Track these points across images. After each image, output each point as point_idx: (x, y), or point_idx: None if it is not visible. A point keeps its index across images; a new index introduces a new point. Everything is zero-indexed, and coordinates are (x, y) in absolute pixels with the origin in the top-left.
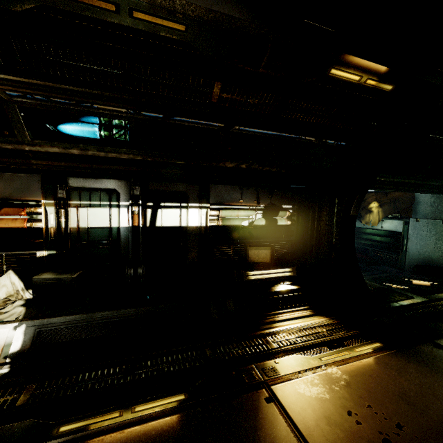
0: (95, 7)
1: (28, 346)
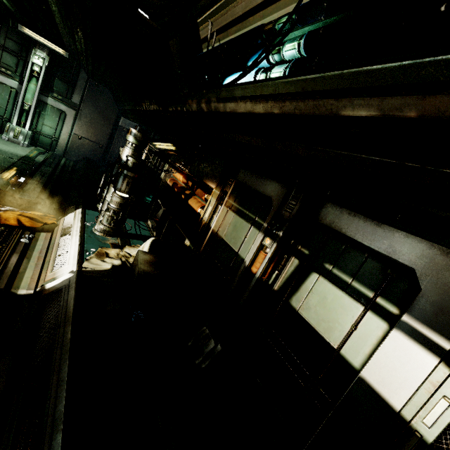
0: None
1: (48, 292)
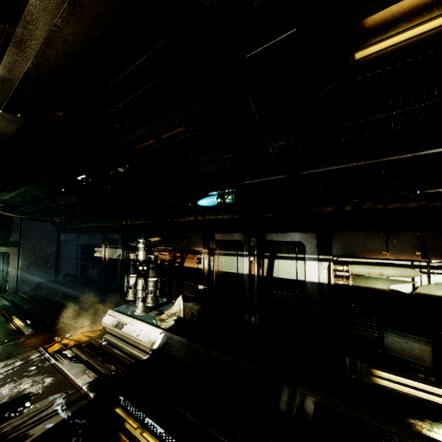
0: (149, 145)
1: (159, 348)
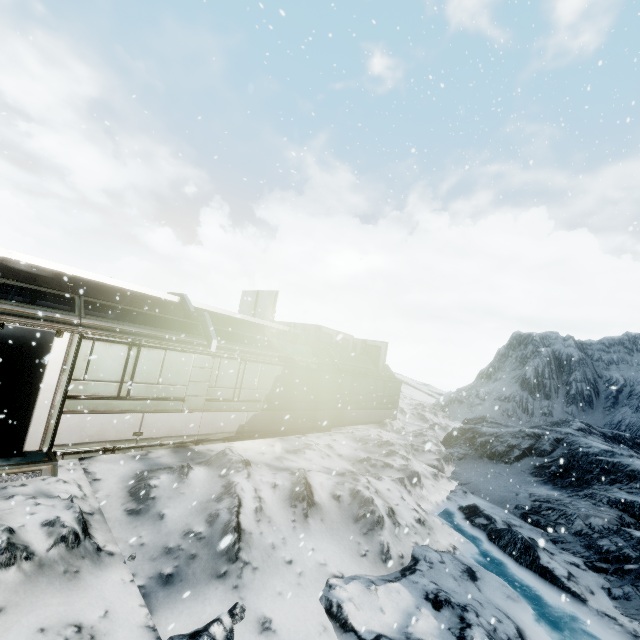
0: None
1: None
